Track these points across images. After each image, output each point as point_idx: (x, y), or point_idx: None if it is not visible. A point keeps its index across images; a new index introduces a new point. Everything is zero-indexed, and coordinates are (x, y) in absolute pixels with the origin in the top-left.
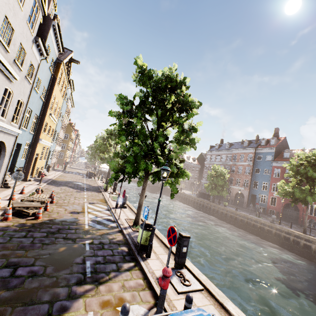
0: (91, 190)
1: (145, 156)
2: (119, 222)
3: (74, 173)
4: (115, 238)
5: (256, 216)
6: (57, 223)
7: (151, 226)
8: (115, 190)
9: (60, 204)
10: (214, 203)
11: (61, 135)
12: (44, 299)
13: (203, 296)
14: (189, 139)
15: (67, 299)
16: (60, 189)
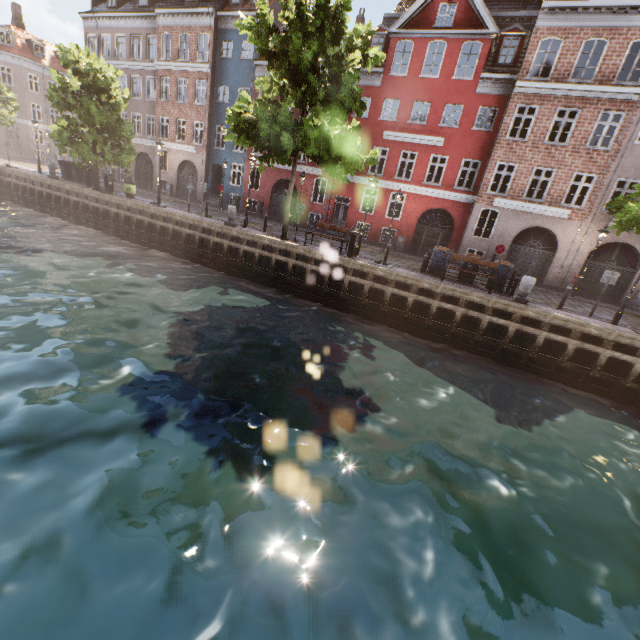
0: None
1: None
2: None
3: None
4: None
5: (201, 215)
6: None
7: None
8: None
9: None
10: (94, 191)
11: None
12: None
13: None
14: None
15: None
16: None
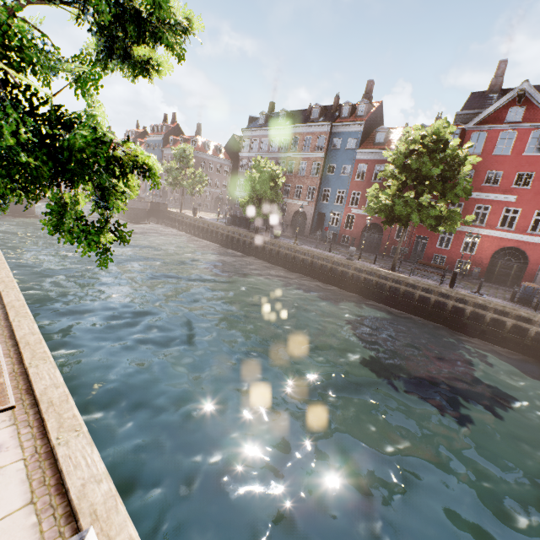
0: None
1: None
2: None
3: None
4: None
5: (325, 250)
6: None
7: None
8: None
9: None
10: (258, 235)
11: None
12: None
13: None
14: None
15: None
16: None
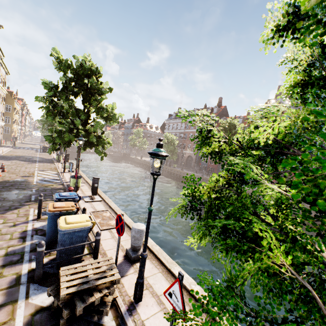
0: (44, 162)
1: (71, 130)
2: (62, 180)
3: (26, 148)
4: (57, 187)
5: (194, 172)
6: (10, 182)
7: (79, 177)
8: (68, 161)
9: (12, 172)
10: (166, 166)
11: (1, 108)
12: (6, 206)
13: (100, 202)
14: (112, 116)
15: (19, 206)
16: (11, 163)
